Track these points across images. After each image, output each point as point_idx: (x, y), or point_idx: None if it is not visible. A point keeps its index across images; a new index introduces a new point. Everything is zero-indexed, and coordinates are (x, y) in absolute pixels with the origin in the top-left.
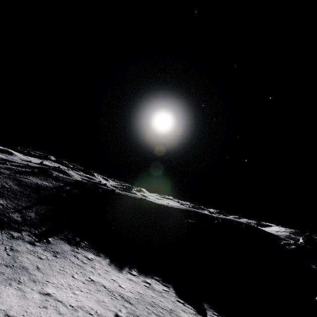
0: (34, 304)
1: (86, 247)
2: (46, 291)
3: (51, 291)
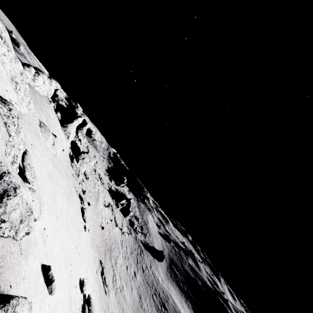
0: None
1: None
2: None
3: None
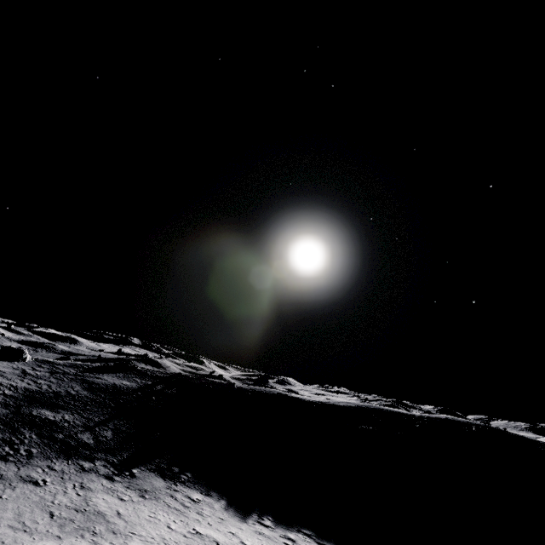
0: None
1: (189, 483)
2: None
3: None
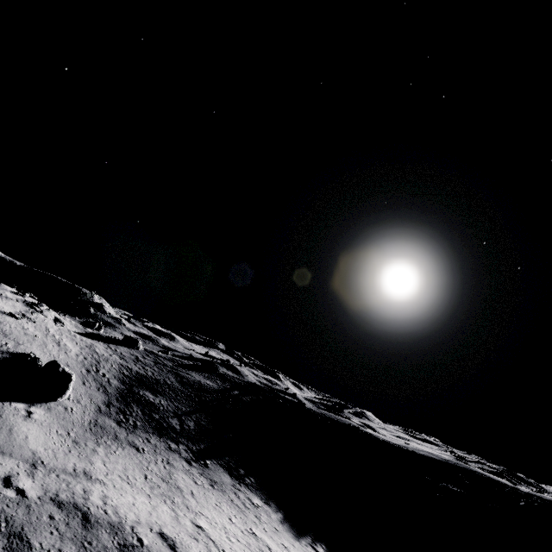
0: (186, 531)
1: (251, 487)
2: (198, 523)
3: (203, 525)
